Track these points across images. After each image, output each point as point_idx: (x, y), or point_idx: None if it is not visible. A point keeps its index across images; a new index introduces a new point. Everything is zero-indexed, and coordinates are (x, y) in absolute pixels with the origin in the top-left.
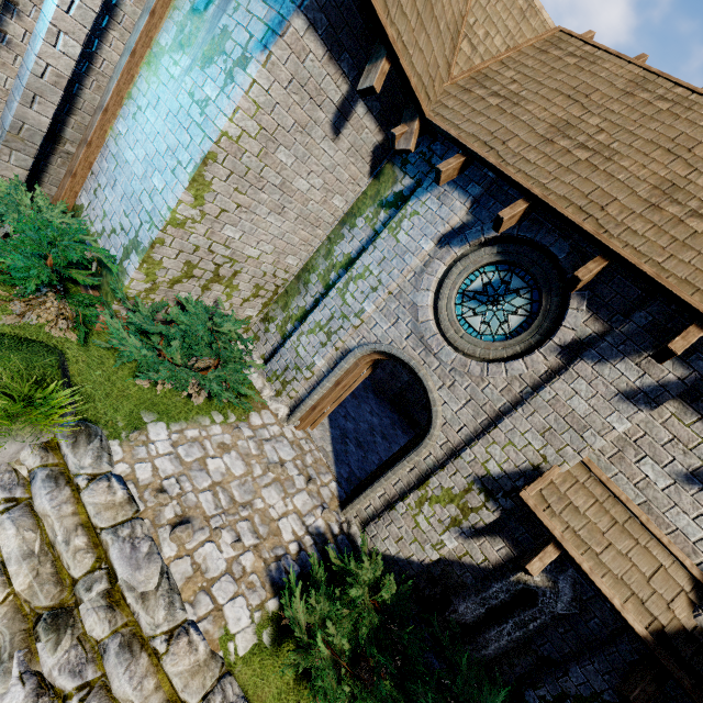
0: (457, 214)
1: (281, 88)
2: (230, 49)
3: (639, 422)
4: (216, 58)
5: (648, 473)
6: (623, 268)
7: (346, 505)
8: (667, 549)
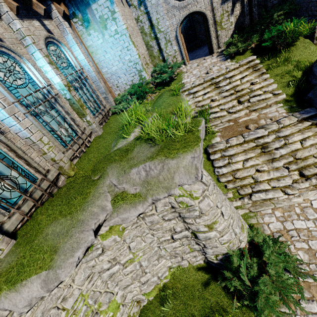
0: None
1: (119, 7)
2: (107, 17)
3: None
4: (106, 23)
5: None
6: None
7: (213, 52)
8: None
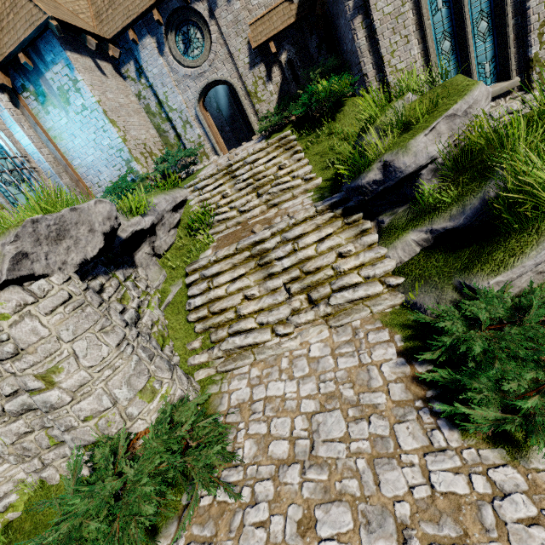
0: (152, 43)
1: (87, 75)
2: (68, 88)
3: None
4: (68, 96)
5: (256, 3)
6: None
7: (255, 135)
8: (279, 6)
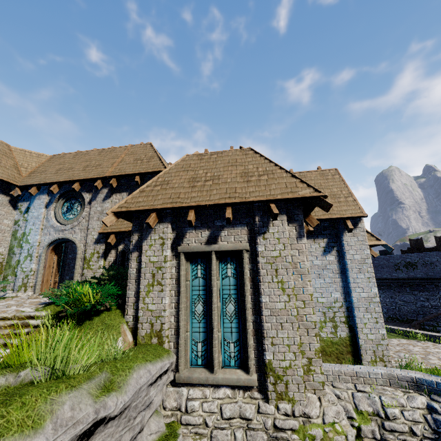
0: (46, 199)
1: None
2: None
3: (112, 203)
4: None
5: None
6: (87, 182)
7: None
8: None
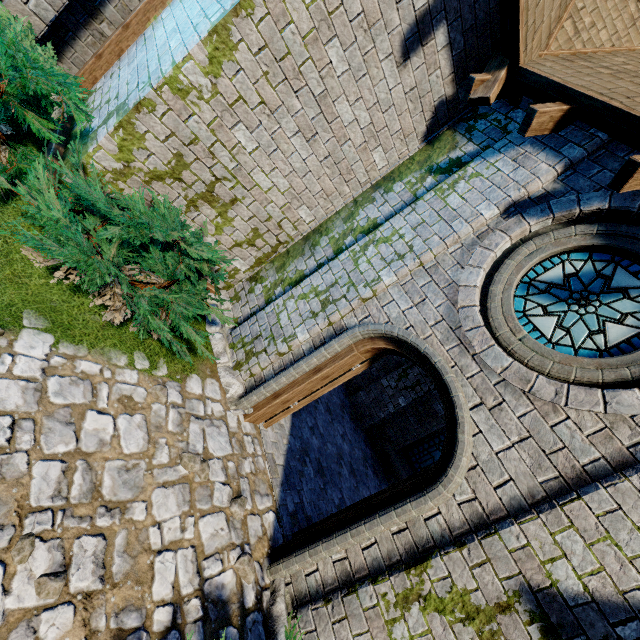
0: (541, 178)
1: None
2: None
3: None
4: None
5: None
6: None
7: (279, 558)
8: None
